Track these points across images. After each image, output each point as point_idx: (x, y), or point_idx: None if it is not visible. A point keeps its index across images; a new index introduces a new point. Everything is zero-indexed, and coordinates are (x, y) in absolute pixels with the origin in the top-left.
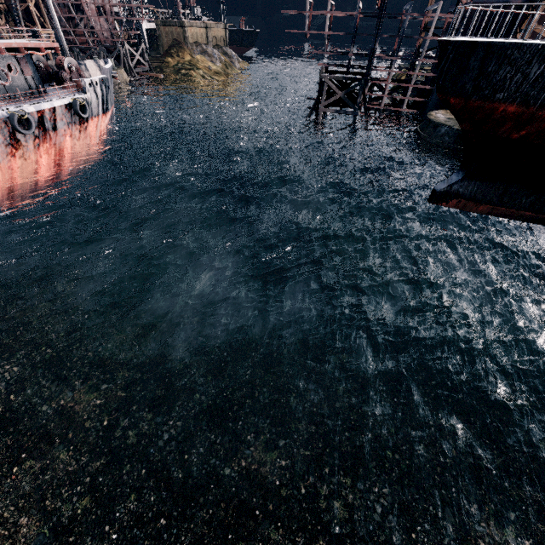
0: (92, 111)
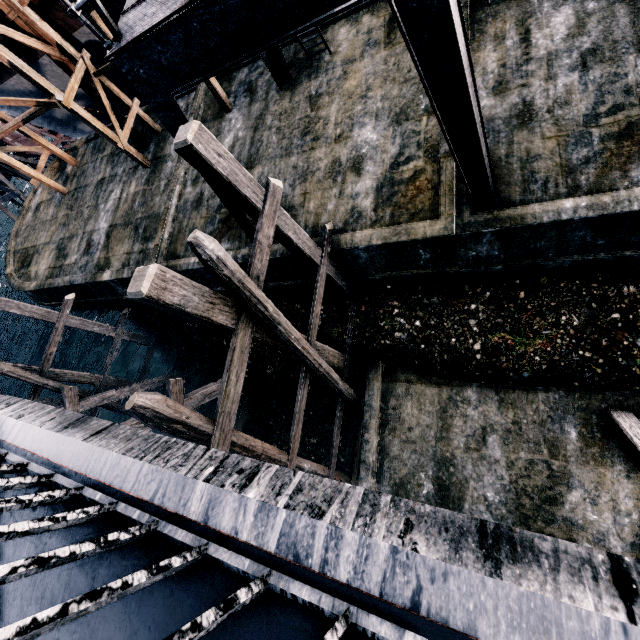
0: None
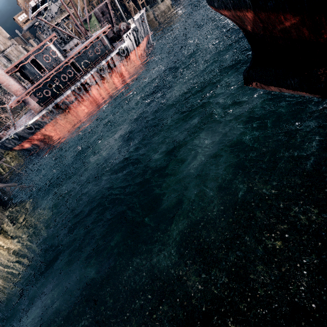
0: (130, 49)
